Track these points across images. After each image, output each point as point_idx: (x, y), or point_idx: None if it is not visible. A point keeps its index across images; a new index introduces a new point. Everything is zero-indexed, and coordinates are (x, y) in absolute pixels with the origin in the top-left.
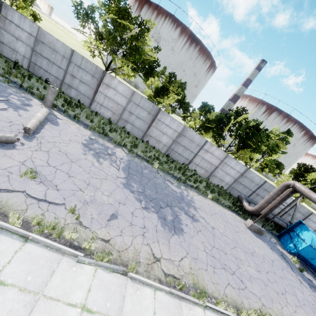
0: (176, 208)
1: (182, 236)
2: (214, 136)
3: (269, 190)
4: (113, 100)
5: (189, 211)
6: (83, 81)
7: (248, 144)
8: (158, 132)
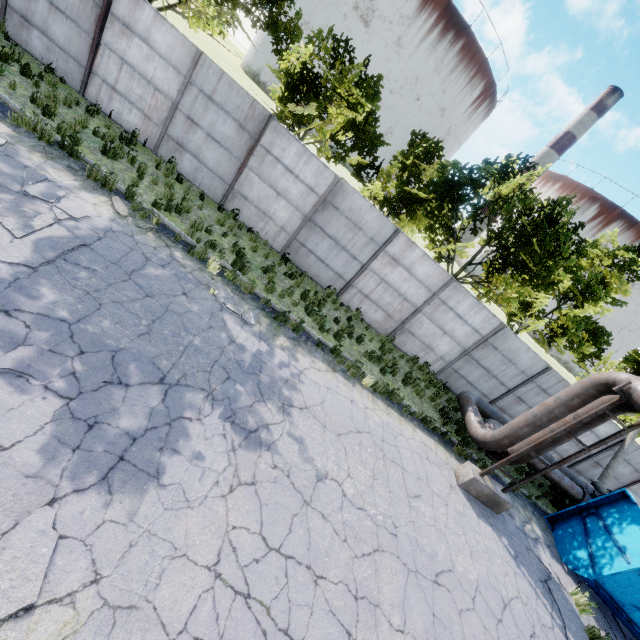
0: (193, 395)
1: (131, 501)
2: (430, 230)
3: (553, 394)
4: (143, 77)
5: (251, 412)
6: (59, 4)
7: (520, 264)
8: (264, 188)
